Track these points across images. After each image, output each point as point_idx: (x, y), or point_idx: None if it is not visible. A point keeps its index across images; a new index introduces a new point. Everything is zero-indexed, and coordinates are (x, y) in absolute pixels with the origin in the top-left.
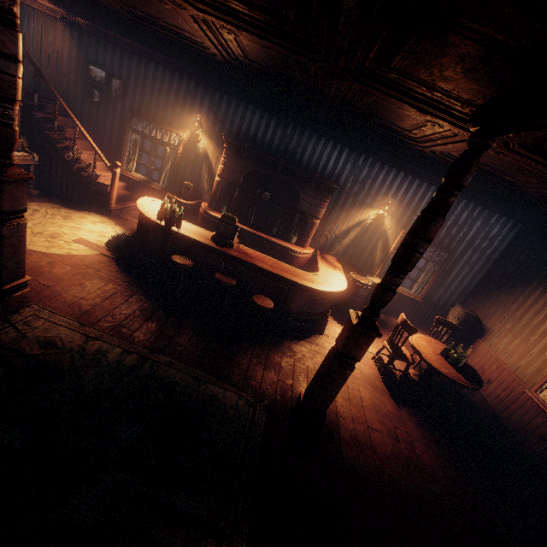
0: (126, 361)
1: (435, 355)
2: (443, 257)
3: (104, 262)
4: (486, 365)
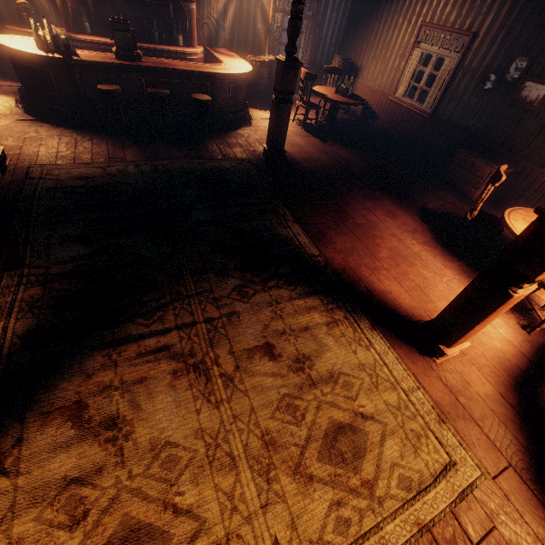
0: (144, 170)
1: (332, 95)
2: (314, 9)
3: (32, 126)
4: (364, 97)
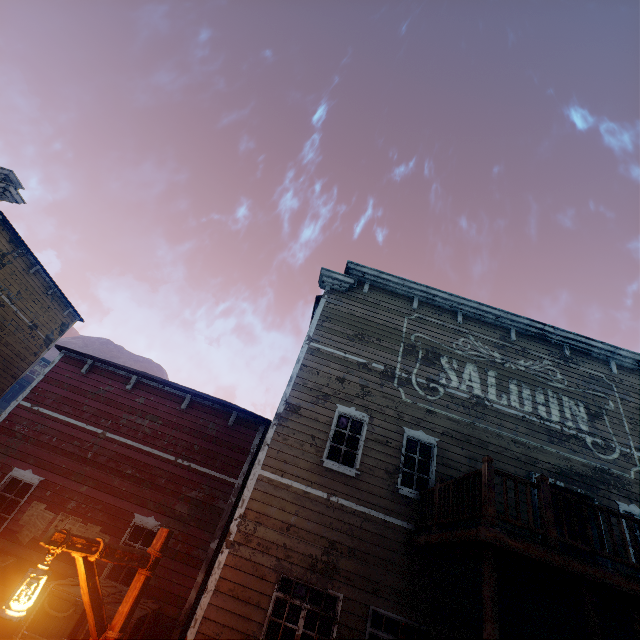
0: None
1: None
2: None
3: None
4: None
